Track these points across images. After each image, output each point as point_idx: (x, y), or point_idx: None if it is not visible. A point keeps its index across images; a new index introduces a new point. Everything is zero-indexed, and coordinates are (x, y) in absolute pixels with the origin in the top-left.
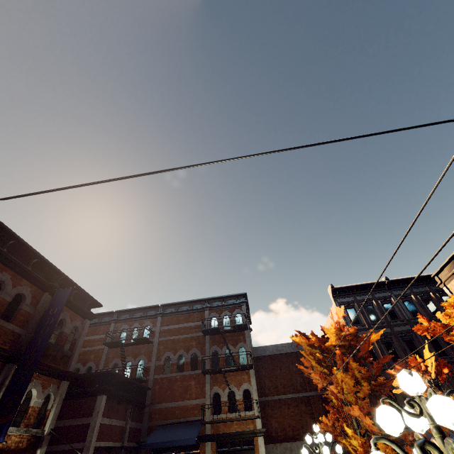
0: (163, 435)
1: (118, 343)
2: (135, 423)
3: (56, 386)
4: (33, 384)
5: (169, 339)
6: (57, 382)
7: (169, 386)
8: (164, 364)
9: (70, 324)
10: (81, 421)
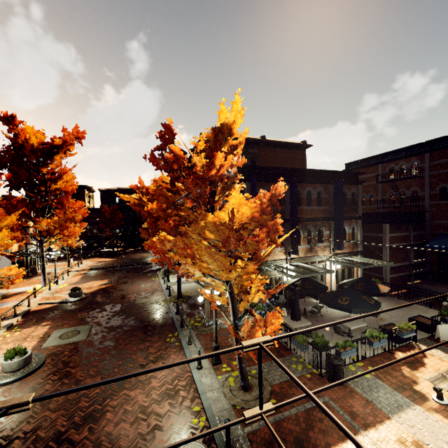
0: (444, 242)
1: (389, 181)
2: (418, 232)
3: (355, 223)
4: (344, 225)
5: (441, 172)
6: (355, 221)
7: (447, 209)
8: (440, 193)
9: (349, 192)
10: (376, 235)
